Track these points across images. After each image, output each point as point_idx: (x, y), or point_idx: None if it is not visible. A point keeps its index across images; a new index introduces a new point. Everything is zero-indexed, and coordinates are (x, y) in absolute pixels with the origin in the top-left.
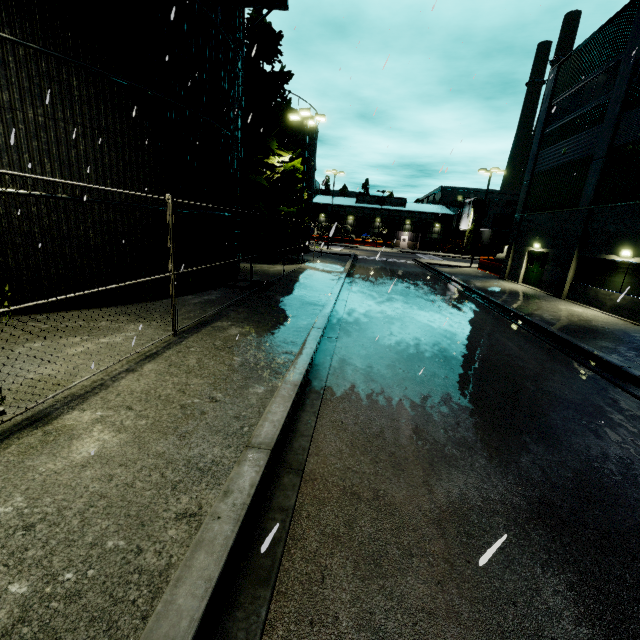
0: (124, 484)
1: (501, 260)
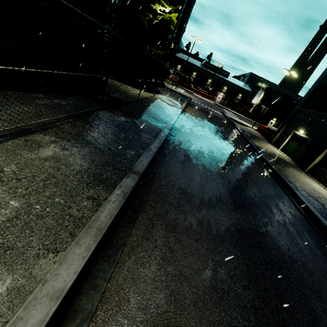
0: None
1: (272, 130)
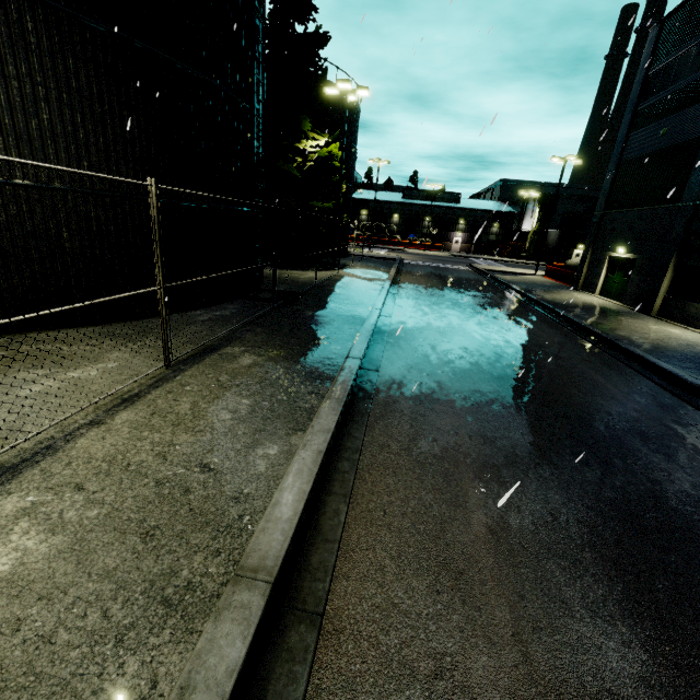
0: (37, 637)
1: (573, 267)
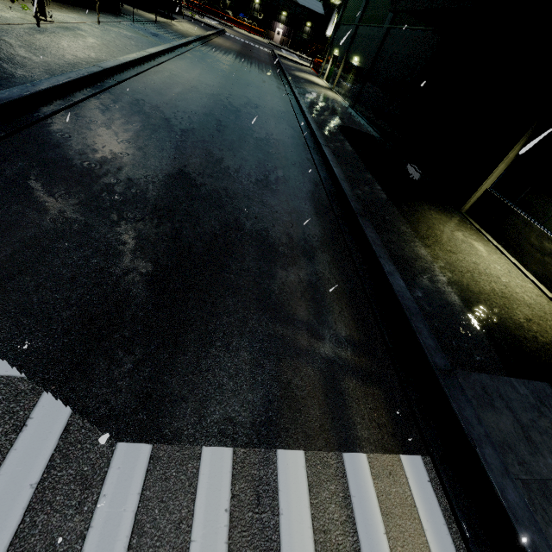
0: (107, 51)
1: None
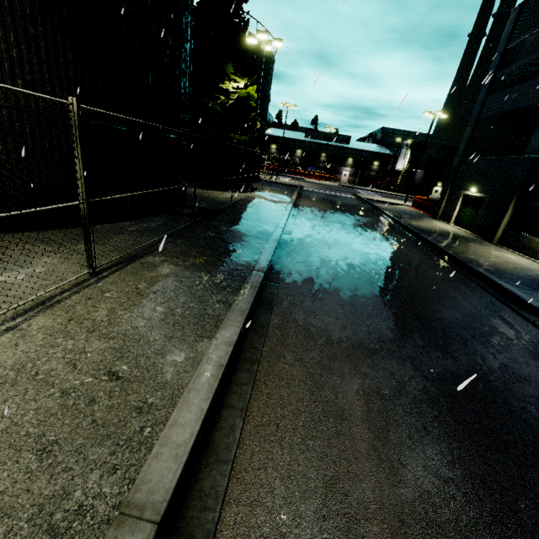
0: None
1: (434, 200)
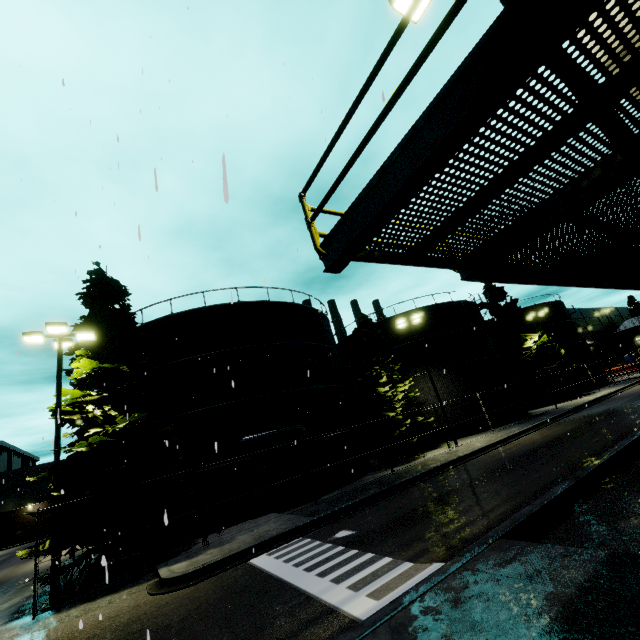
0: None
1: None
